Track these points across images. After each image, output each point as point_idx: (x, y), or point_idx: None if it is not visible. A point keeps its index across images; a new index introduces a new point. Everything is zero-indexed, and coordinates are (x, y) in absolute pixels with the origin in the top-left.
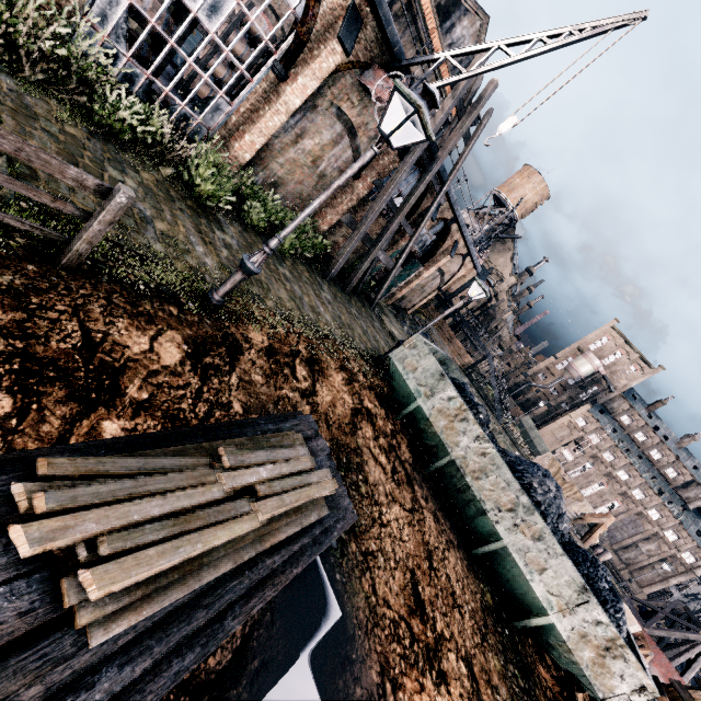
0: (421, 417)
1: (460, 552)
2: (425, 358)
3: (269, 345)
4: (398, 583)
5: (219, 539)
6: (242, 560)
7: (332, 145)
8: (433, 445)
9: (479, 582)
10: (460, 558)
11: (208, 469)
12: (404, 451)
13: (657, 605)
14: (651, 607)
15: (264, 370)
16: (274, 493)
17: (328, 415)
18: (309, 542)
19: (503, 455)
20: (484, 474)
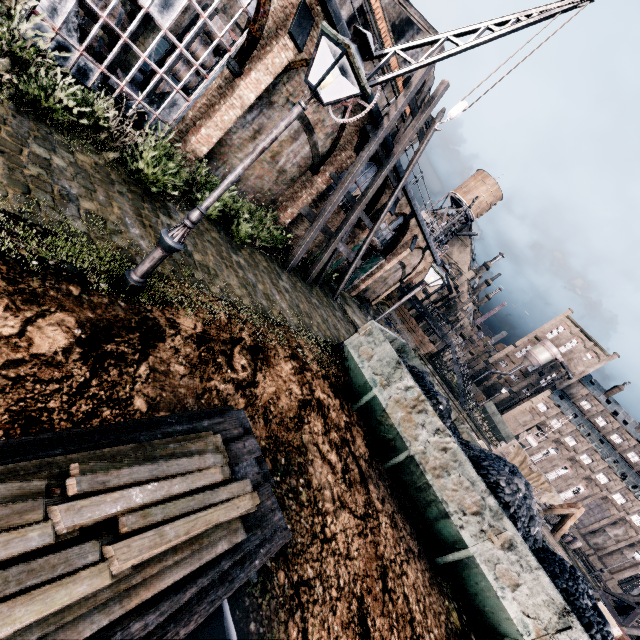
0: (377, 408)
1: (421, 562)
2: (380, 346)
3: (203, 331)
4: (339, 619)
5: (15, 623)
6: (78, 638)
7: (290, 141)
8: (390, 438)
9: (443, 598)
10: (421, 569)
11: (32, 501)
12: (359, 446)
13: (633, 599)
14: (627, 602)
15: (190, 359)
16: (153, 524)
17: (267, 409)
18: (214, 581)
19: (466, 448)
20: (446, 472)
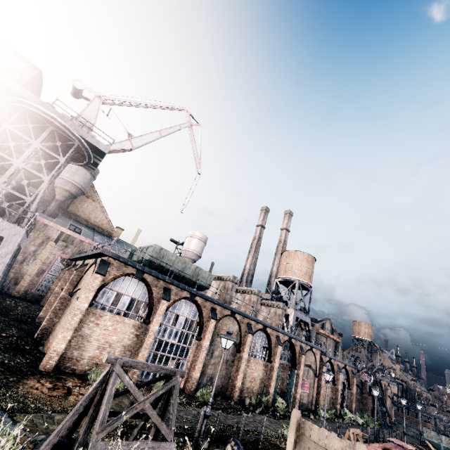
0: (446, 449)
1: None
2: (431, 432)
3: (414, 446)
4: None
5: None
6: None
7: (357, 391)
8: None
9: None
10: None
11: None
12: None
13: None
14: None
15: None
16: None
17: None
18: None
19: None
20: None
